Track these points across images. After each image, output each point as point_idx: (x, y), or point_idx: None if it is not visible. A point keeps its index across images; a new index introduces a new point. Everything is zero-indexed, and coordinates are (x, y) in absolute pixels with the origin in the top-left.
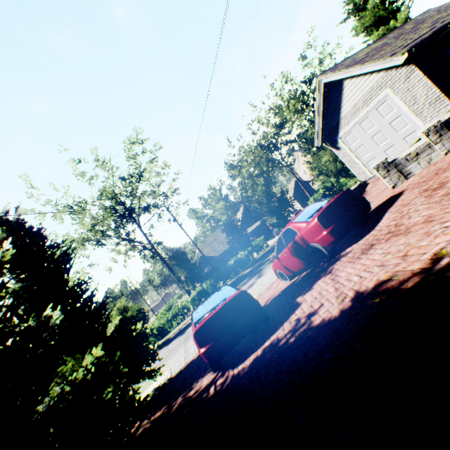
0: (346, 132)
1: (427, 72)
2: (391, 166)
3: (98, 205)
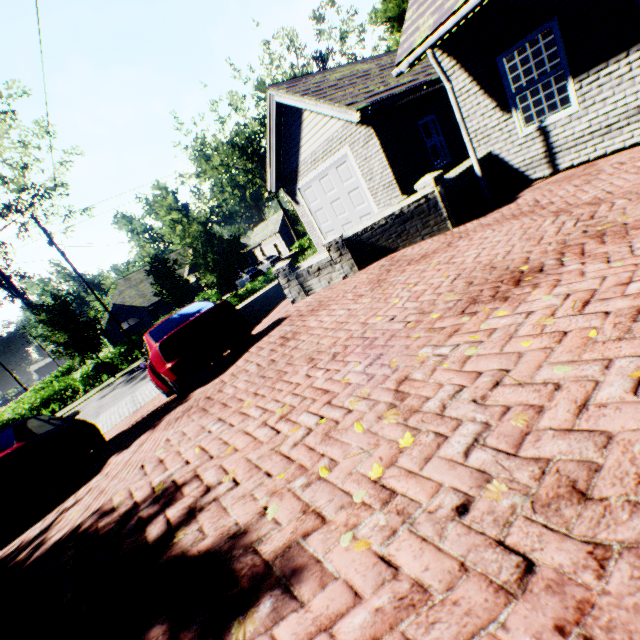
0: (307, 184)
1: (386, 145)
2: (293, 275)
3: None
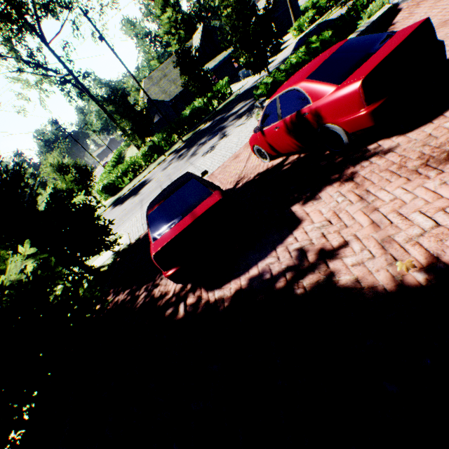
0: None
1: None
2: None
3: None
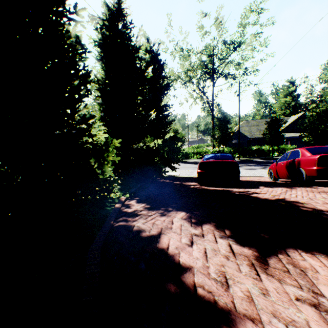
0: None
1: None
2: None
3: (197, 57)
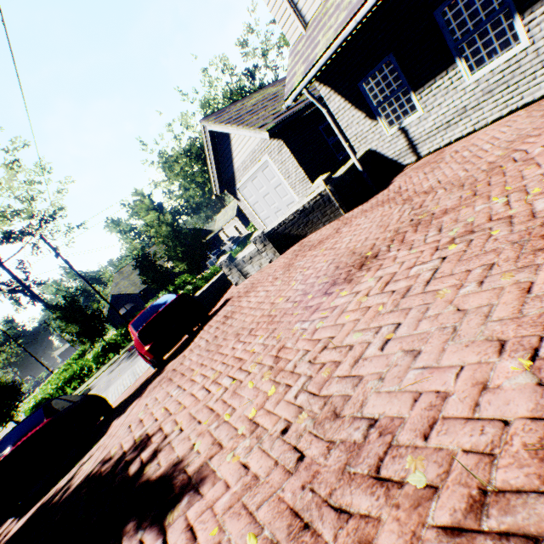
0: (243, 185)
1: (295, 150)
2: (233, 265)
3: None
